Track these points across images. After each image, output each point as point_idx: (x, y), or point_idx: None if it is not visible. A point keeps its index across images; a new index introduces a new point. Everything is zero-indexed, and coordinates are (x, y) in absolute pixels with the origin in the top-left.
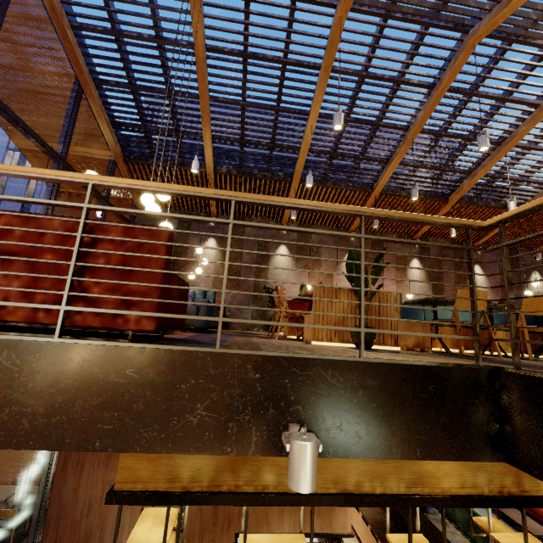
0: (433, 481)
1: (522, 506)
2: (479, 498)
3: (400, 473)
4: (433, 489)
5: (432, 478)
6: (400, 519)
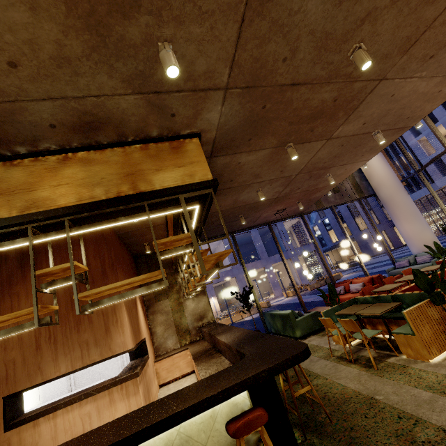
0: (48, 202)
1: (134, 199)
2: (92, 202)
3: (11, 204)
4: (49, 208)
5: (47, 200)
6: (211, 338)
